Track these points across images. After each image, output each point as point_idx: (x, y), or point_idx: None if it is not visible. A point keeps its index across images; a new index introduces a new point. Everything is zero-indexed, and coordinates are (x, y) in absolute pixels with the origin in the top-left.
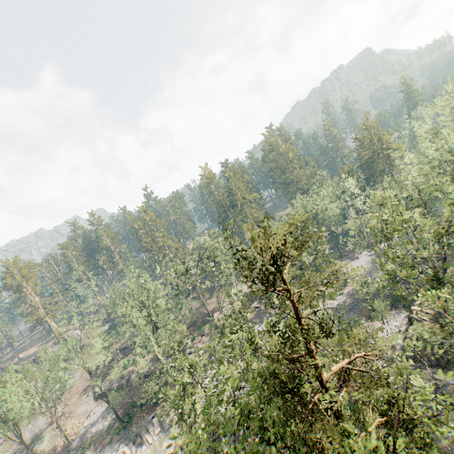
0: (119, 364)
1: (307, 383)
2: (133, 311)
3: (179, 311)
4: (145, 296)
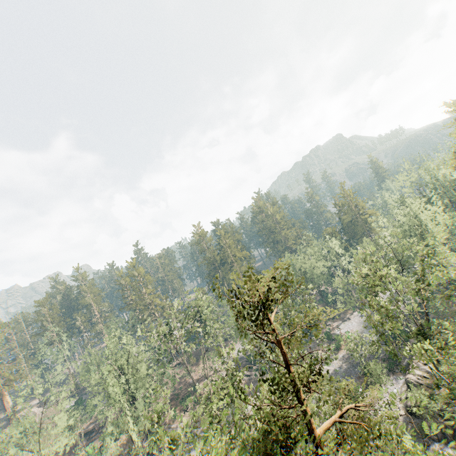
0: (81, 453)
1: (301, 439)
2: (109, 377)
3: (161, 380)
4: (125, 360)
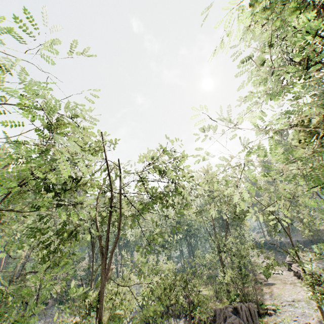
0: None
1: None
2: None
3: None
4: None
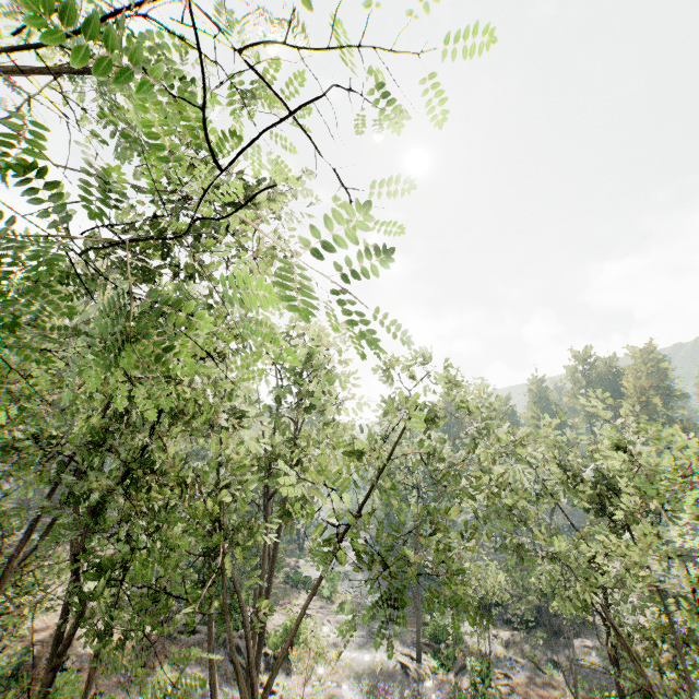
0: None
1: None
2: None
3: None
4: None
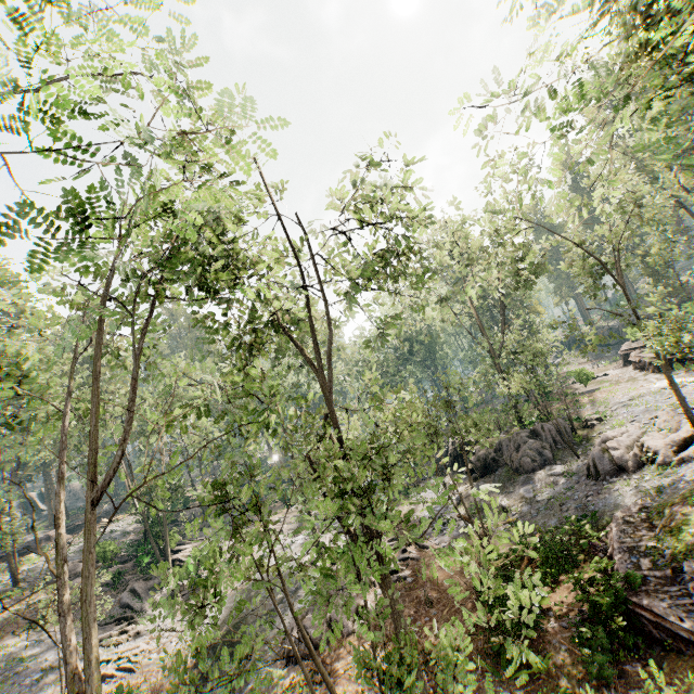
0: None
1: None
2: None
3: None
4: None
